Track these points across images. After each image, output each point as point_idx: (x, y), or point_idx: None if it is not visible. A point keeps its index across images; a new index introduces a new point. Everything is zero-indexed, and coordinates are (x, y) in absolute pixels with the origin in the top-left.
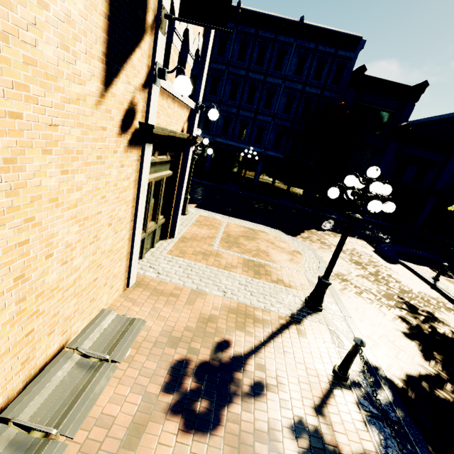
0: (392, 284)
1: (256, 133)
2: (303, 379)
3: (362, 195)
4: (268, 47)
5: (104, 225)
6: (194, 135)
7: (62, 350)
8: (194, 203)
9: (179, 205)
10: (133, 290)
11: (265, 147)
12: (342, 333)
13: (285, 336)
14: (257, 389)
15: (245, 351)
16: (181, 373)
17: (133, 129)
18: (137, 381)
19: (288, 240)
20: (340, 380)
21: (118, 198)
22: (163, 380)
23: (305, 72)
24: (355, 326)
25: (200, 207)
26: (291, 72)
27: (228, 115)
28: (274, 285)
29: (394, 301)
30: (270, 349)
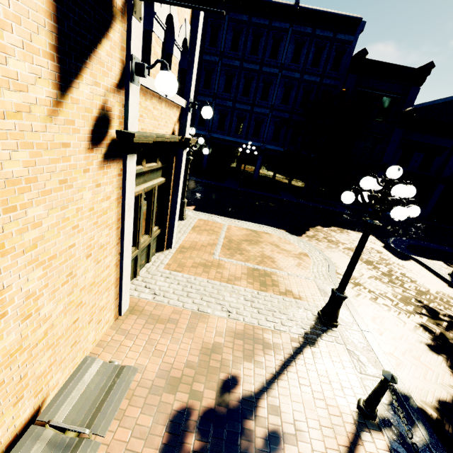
0: (407, 284)
1: (254, 126)
2: (324, 421)
3: (381, 199)
4: (262, 35)
5: (81, 259)
6: (186, 137)
7: (37, 412)
8: (193, 205)
9: (175, 213)
10: (125, 318)
11: (264, 141)
12: (363, 354)
13: (299, 363)
14: (272, 441)
15: (255, 389)
16: (182, 428)
17: (109, 140)
18: (129, 445)
19: (293, 241)
20: (367, 419)
21: (97, 223)
22: (161, 441)
23: (302, 59)
24: (375, 343)
25: (199, 209)
26: (288, 59)
27: (224, 110)
28: (283, 298)
29: (412, 305)
30: (284, 383)
